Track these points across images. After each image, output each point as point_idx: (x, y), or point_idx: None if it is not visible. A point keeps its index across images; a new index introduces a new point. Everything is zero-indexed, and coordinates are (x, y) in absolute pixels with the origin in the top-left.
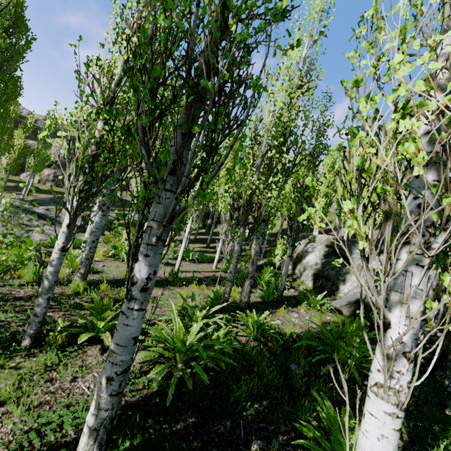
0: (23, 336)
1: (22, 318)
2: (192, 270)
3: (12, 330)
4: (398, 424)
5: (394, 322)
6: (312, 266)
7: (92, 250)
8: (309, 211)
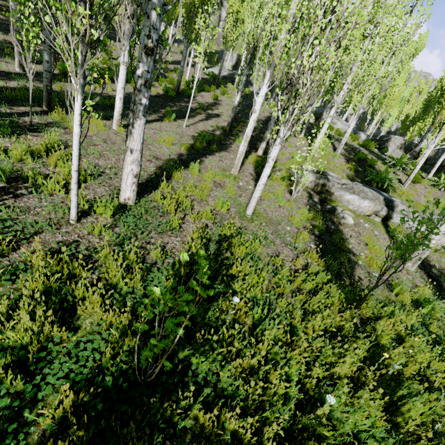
0: None
1: None
2: None
3: None
4: None
5: None
6: None
7: None
8: None
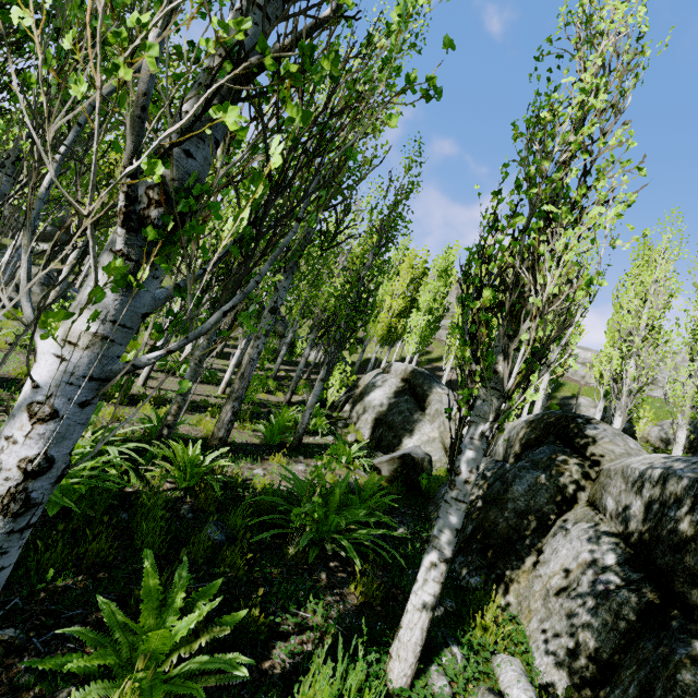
0: None
1: None
2: (172, 389)
3: None
4: None
5: (42, 350)
6: (376, 407)
7: None
8: None
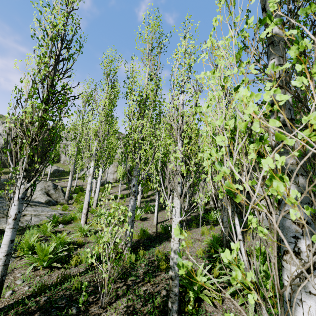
0: (170, 314)
1: (135, 299)
2: (162, 220)
3: (144, 311)
4: None
5: None
6: None
7: (132, 227)
8: None
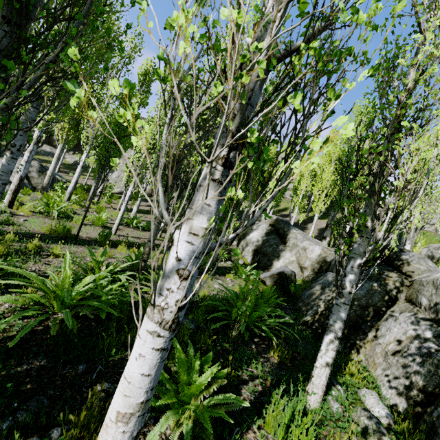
0: None
1: None
2: (131, 236)
3: None
4: (159, 343)
5: (177, 238)
6: (254, 242)
7: None
8: (78, 94)
